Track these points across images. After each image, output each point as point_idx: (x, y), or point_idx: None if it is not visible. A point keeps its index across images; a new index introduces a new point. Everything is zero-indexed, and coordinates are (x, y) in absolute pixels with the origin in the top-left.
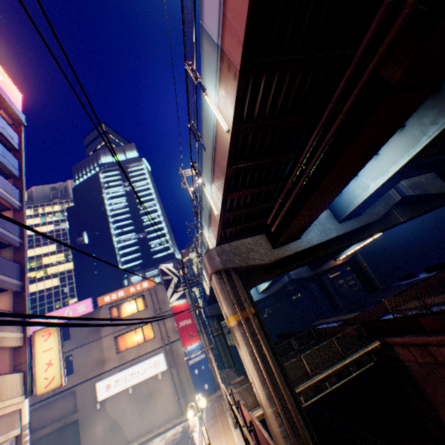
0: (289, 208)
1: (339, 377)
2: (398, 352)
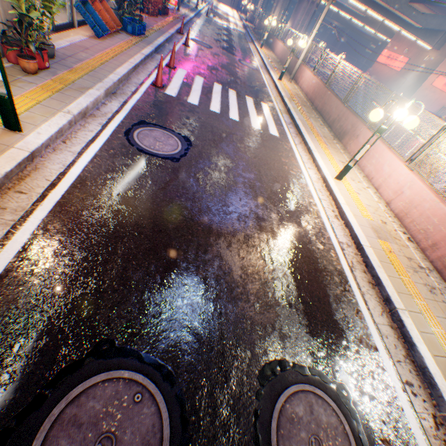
0: None
1: None
2: None
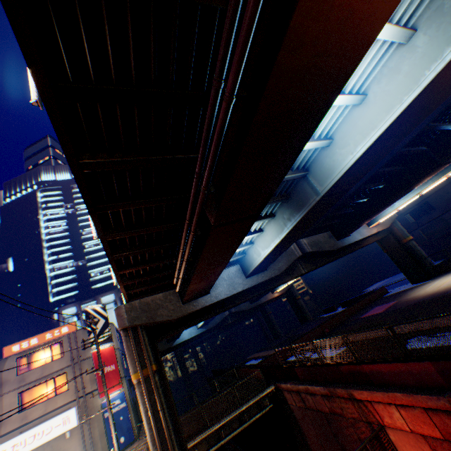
0: (184, 277)
1: (241, 422)
2: (286, 395)
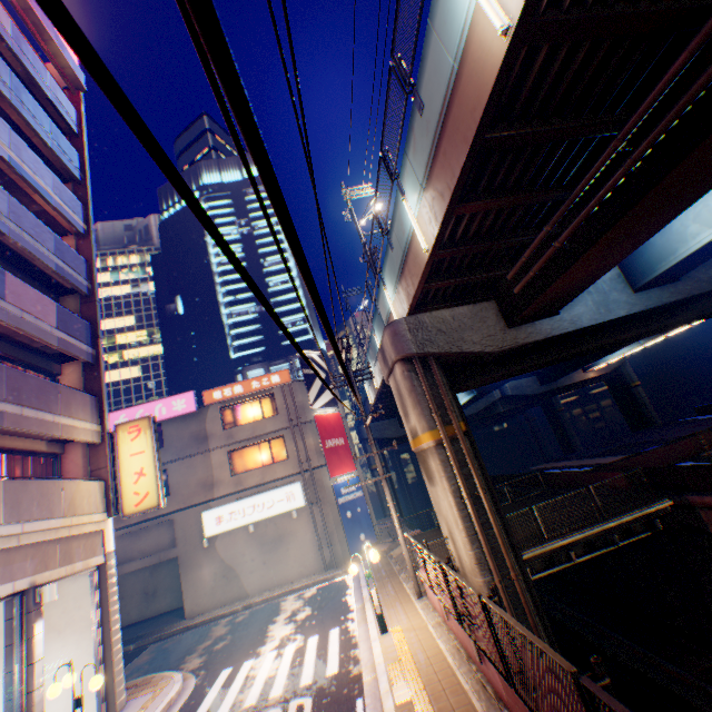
0: (564, 245)
1: (588, 547)
2: (706, 520)
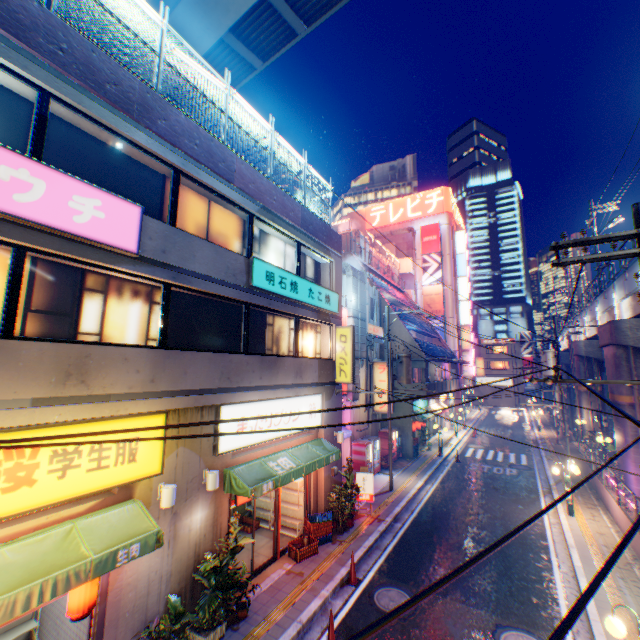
0: None
1: None
2: None
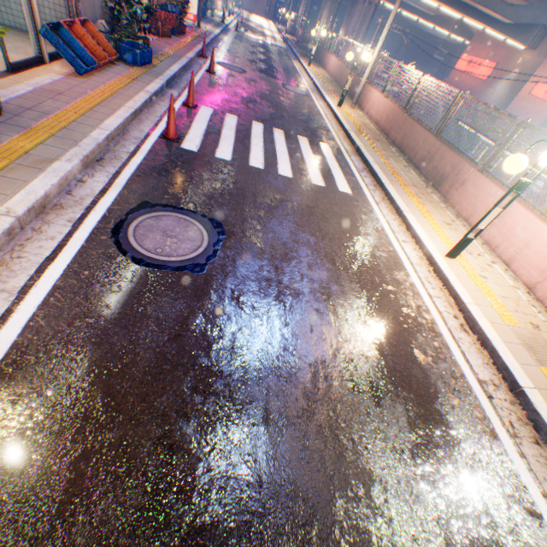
0: None
1: None
2: None
